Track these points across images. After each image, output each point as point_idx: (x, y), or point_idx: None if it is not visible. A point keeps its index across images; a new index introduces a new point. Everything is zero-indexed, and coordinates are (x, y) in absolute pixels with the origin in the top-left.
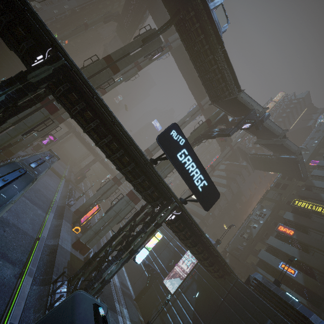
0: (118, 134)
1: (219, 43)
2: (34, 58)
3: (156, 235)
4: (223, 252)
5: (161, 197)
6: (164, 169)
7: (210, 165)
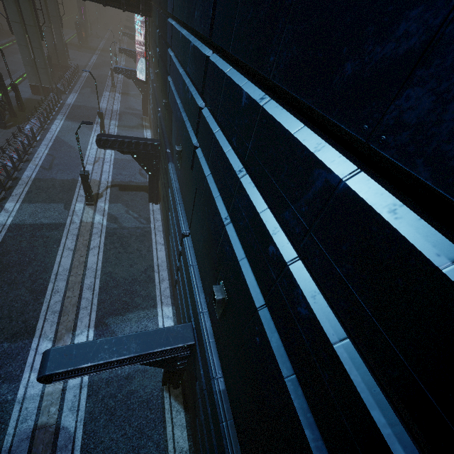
0: None
1: None
2: None
3: None
4: None
5: None
6: None
7: None
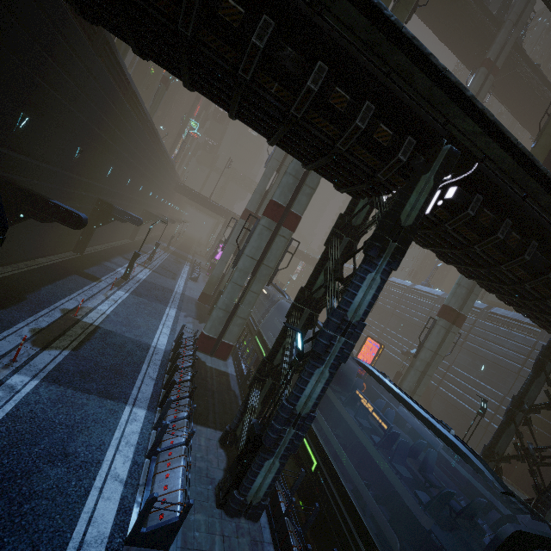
0: None
1: None
2: (406, 175)
3: None
4: None
5: None
6: None
7: None
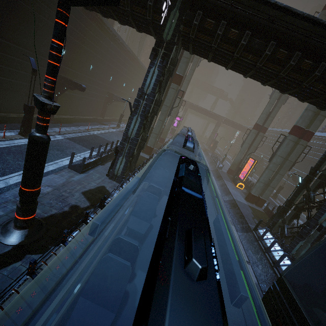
0: (284, 31)
1: None
2: (160, 13)
3: None
4: None
5: None
6: None
7: None
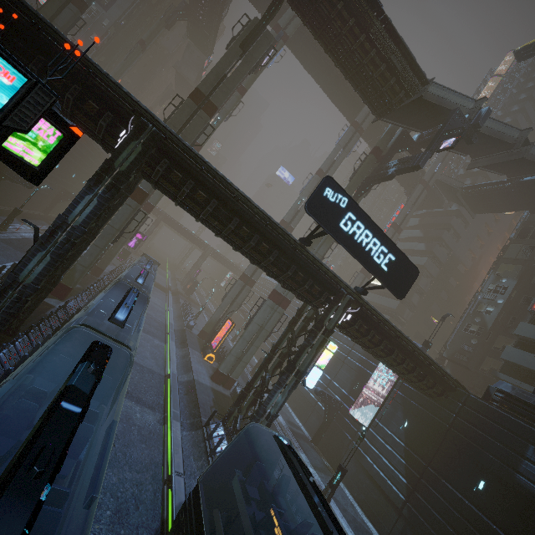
0: (247, 213)
1: (374, 8)
2: (116, 137)
3: (328, 346)
4: (437, 361)
5: (325, 292)
6: (317, 247)
7: (392, 223)
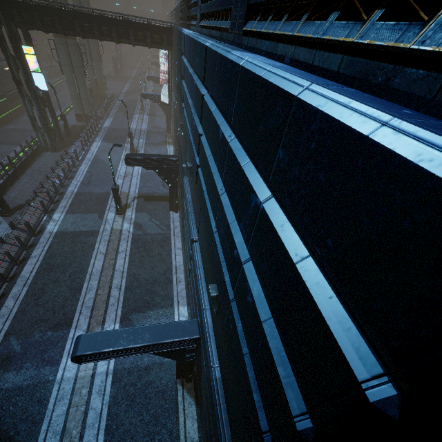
0: None
1: None
2: None
3: (25, 51)
4: None
5: None
6: None
7: None
